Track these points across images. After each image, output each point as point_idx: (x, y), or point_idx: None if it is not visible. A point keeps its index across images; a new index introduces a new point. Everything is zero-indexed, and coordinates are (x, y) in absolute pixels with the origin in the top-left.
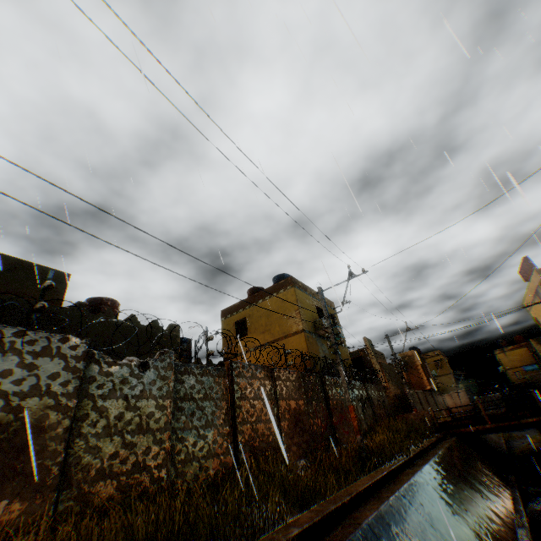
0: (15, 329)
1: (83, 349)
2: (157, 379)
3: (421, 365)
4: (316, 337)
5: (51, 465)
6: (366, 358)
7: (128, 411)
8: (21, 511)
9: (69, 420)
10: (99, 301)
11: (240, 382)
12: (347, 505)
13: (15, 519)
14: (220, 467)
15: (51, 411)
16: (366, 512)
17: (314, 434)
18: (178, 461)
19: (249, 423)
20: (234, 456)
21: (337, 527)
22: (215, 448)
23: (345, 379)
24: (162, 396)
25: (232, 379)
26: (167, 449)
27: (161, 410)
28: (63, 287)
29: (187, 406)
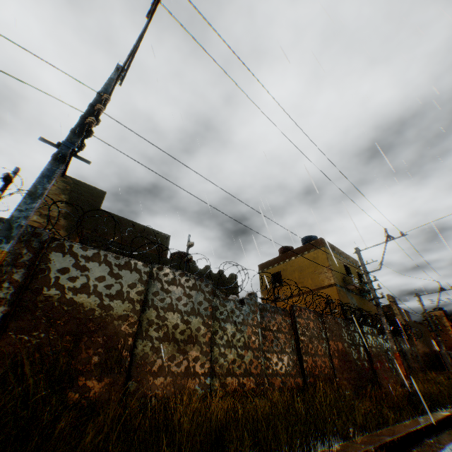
0: (179, 271)
1: (210, 287)
2: (250, 313)
3: (449, 326)
4: (346, 291)
5: (205, 360)
6: (390, 314)
7: (237, 332)
8: (195, 386)
9: (210, 333)
10: (180, 254)
11: (300, 322)
12: (419, 432)
13: (193, 389)
14: (294, 385)
15: (201, 325)
16: (441, 440)
17: (358, 373)
18: (268, 374)
19: (310, 355)
20: (302, 379)
21: (419, 445)
22: (289, 369)
23: (388, 329)
24: (254, 325)
25: (294, 318)
26: (262, 363)
27: (254, 335)
28: (167, 245)
29: (268, 334)
